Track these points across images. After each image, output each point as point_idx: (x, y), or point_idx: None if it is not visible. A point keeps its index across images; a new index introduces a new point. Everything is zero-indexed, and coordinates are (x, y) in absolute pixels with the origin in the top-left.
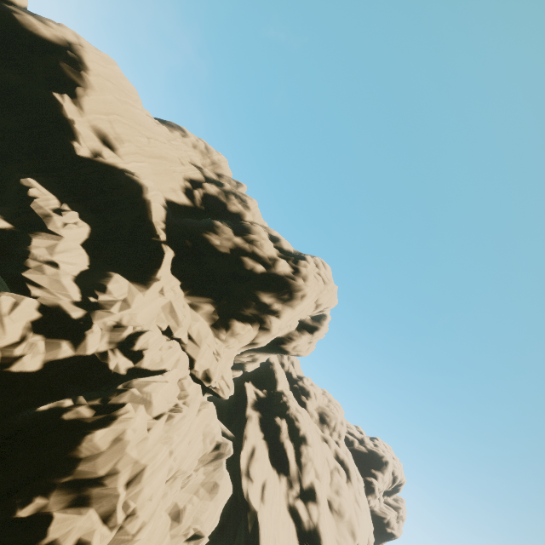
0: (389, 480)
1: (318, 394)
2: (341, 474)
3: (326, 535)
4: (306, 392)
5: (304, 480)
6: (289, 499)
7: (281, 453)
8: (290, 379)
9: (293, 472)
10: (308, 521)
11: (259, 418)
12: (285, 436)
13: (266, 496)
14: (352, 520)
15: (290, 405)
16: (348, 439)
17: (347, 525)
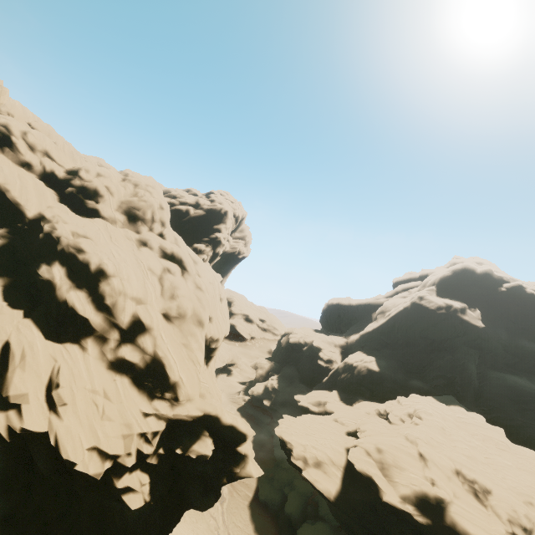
0: (233, 223)
1: (112, 187)
2: (174, 272)
3: (168, 355)
4: (91, 192)
5: (121, 322)
6: (107, 357)
7: (70, 314)
8: (56, 182)
9: (99, 325)
10: (143, 358)
11: (4, 288)
12: (66, 289)
13: (58, 399)
14: (196, 311)
15: (60, 235)
16: (182, 211)
17: (191, 321)
